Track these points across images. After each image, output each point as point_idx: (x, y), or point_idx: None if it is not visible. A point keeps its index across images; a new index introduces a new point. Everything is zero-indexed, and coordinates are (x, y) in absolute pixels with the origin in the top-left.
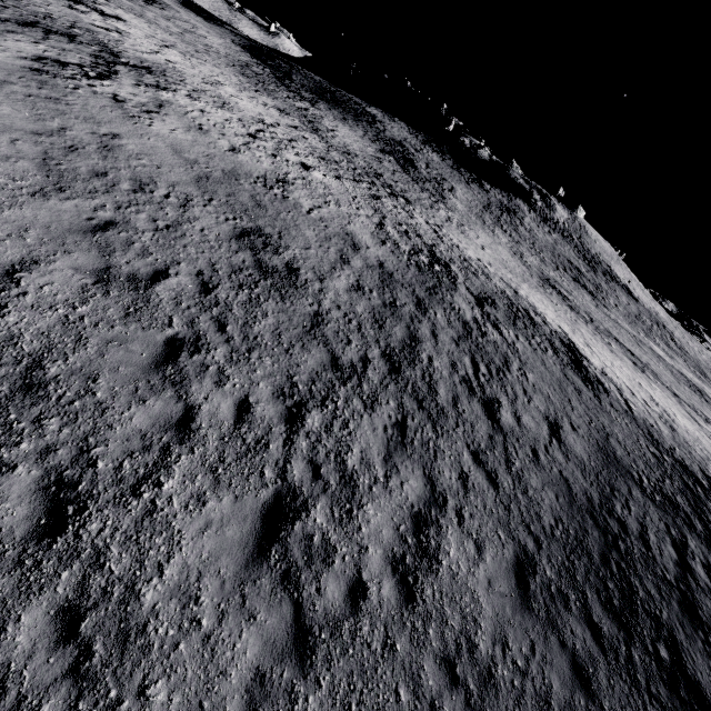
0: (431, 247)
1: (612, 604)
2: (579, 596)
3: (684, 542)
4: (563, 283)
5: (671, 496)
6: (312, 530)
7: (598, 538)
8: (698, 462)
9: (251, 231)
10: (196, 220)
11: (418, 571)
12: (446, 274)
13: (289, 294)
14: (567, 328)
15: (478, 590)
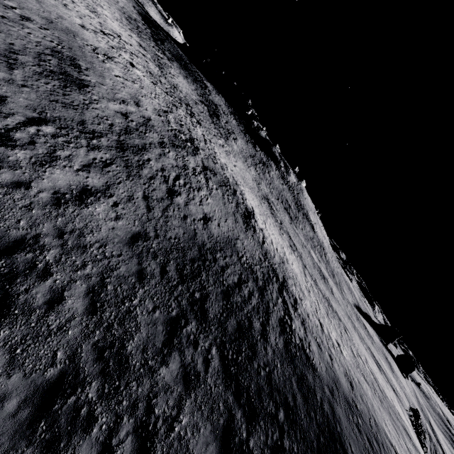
0: (194, 138)
1: (183, 271)
2: (165, 259)
3: (246, 281)
4: (277, 206)
5: (255, 270)
6: (11, 155)
7: (196, 254)
8: (285, 275)
9: (66, 55)
10: (28, 28)
11: (70, 202)
12: (192, 149)
13: (72, 88)
14: (257, 211)
15: (103, 226)
